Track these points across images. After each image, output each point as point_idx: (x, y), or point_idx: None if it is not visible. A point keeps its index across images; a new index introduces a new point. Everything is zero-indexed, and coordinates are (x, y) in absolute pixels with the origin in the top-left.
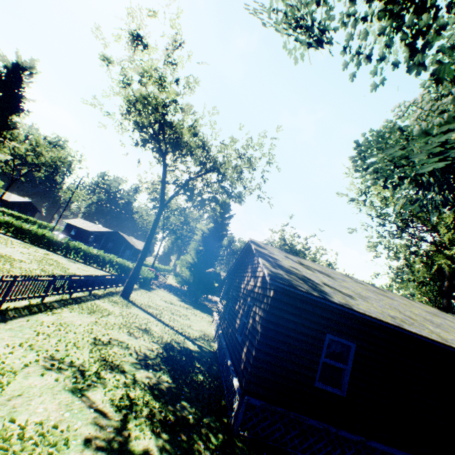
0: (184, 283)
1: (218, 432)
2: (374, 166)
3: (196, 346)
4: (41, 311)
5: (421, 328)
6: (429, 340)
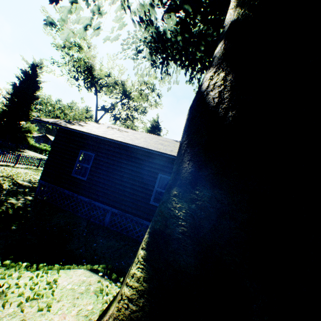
0: None
1: (27, 195)
2: None
3: None
4: (7, 166)
5: (120, 138)
6: (106, 139)
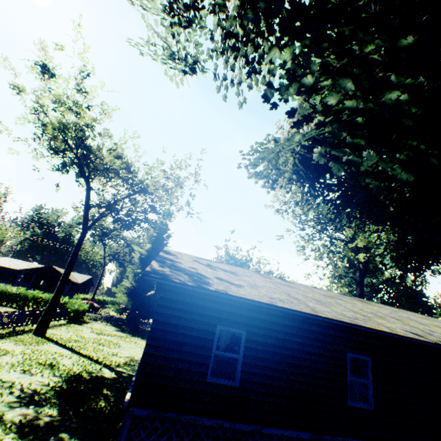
0: (122, 310)
1: None
2: (265, 173)
3: (114, 373)
4: None
5: (299, 304)
6: (300, 313)
